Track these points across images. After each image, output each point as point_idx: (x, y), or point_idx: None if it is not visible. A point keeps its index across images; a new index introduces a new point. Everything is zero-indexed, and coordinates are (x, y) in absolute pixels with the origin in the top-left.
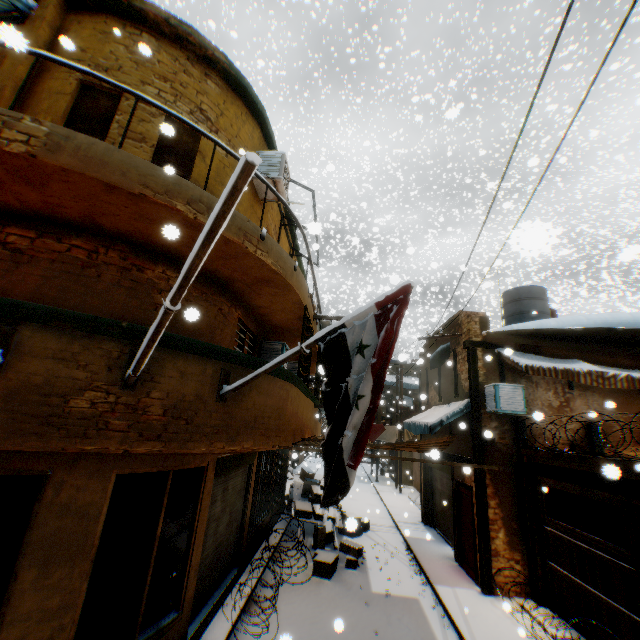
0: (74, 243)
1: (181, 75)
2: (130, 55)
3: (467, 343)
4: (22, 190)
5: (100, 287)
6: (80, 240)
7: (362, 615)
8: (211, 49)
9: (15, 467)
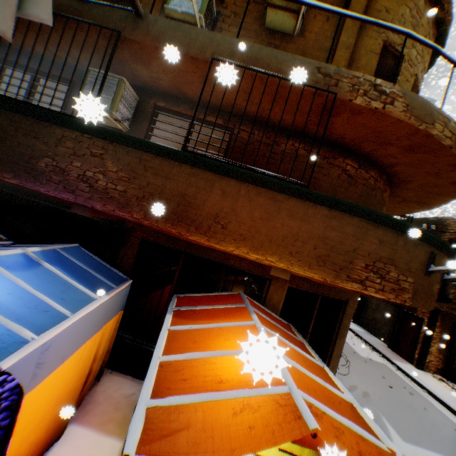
0: (370, 174)
1: (426, 37)
2: (410, 18)
3: (452, 241)
4: (390, 149)
5: (373, 203)
6: (372, 172)
7: (369, 367)
8: (450, 15)
9: (340, 296)
